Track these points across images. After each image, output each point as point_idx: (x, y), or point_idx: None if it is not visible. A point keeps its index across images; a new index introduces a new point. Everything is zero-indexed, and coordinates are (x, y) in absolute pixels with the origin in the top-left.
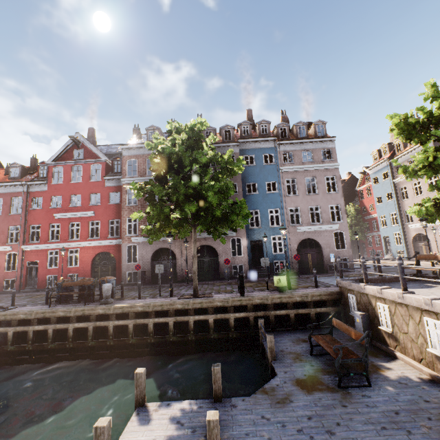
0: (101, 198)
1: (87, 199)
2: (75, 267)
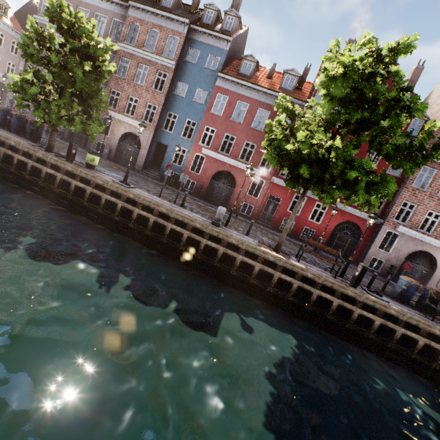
0: (380, 161)
1: (363, 154)
2: (316, 223)
